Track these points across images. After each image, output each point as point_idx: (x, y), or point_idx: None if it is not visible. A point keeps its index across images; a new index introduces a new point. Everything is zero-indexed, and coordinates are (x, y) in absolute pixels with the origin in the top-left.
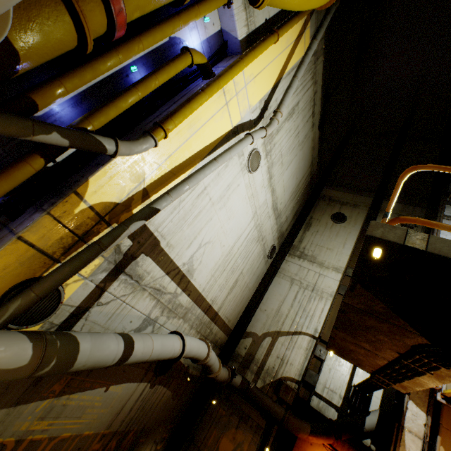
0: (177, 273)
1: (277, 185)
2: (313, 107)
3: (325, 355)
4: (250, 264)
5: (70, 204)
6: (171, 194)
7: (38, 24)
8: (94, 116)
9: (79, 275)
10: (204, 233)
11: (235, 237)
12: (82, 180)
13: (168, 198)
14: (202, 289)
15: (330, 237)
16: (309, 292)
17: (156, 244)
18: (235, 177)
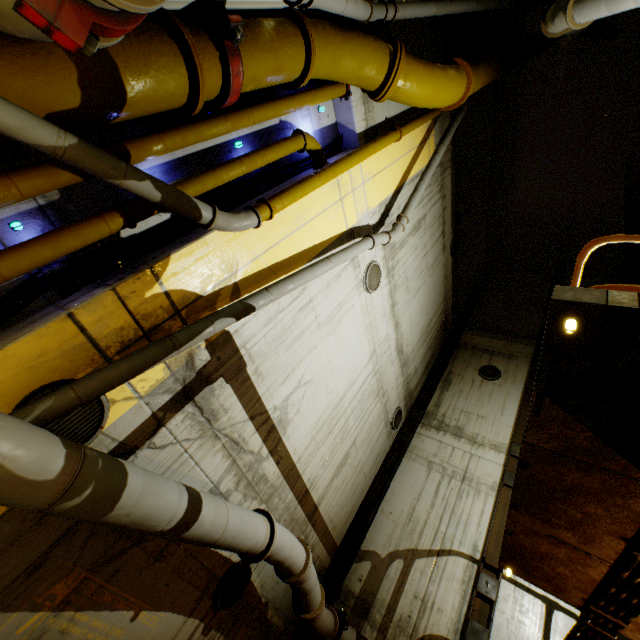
0: (265, 421)
1: (402, 318)
2: (442, 225)
3: (495, 592)
4: (366, 432)
5: (143, 282)
6: (271, 290)
7: (154, 70)
8: (190, 182)
9: (133, 391)
10: (305, 366)
11: (346, 381)
12: (162, 255)
13: (266, 294)
14: (297, 457)
15: (481, 399)
16: (458, 482)
17: (240, 367)
18: (348, 293)
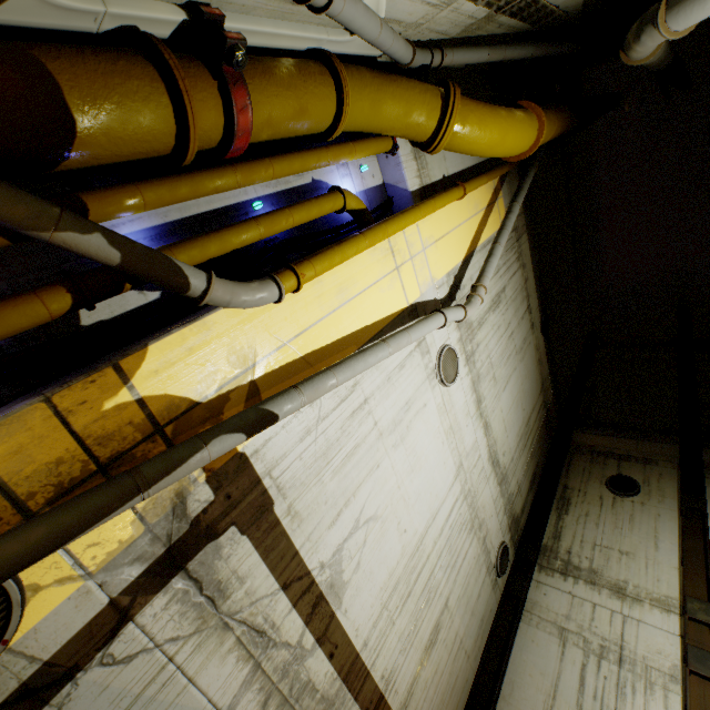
0: (307, 589)
1: (492, 417)
2: (526, 299)
3: None
4: (462, 585)
5: (100, 387)
6: (302, 388)
7: (118, 95)
8: (182, 246)
9: (74, 565)
10: (364, 495)
11: (425, 512)
12: (137, 346)
13: (295, 395)
14: (362, 641)
15: (619, 525)
16: (613, 666)
17: (264, 507)
18: (417, 388)
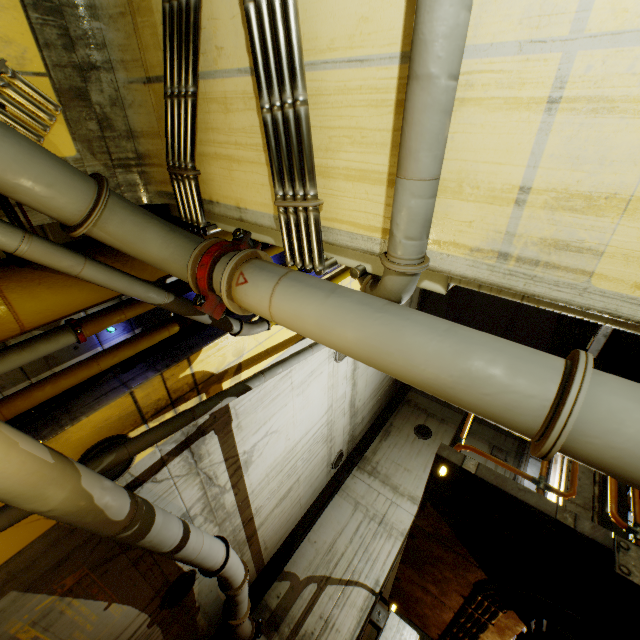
0: (235, 462)
1: (360, 378)
2: (409, 304)
3: (384, 621)
4: (310, 470)
5: (180, 368)
6: (266, 374)
7: None
8: None
9: None
10: (274, 419)
11: (303, 430)
12: (197, 348)
13: (262, 378)
14: (252, 490)
15: (411, 454)
16: (376, 524)
17: (228, 423)
18: (320, 363)
